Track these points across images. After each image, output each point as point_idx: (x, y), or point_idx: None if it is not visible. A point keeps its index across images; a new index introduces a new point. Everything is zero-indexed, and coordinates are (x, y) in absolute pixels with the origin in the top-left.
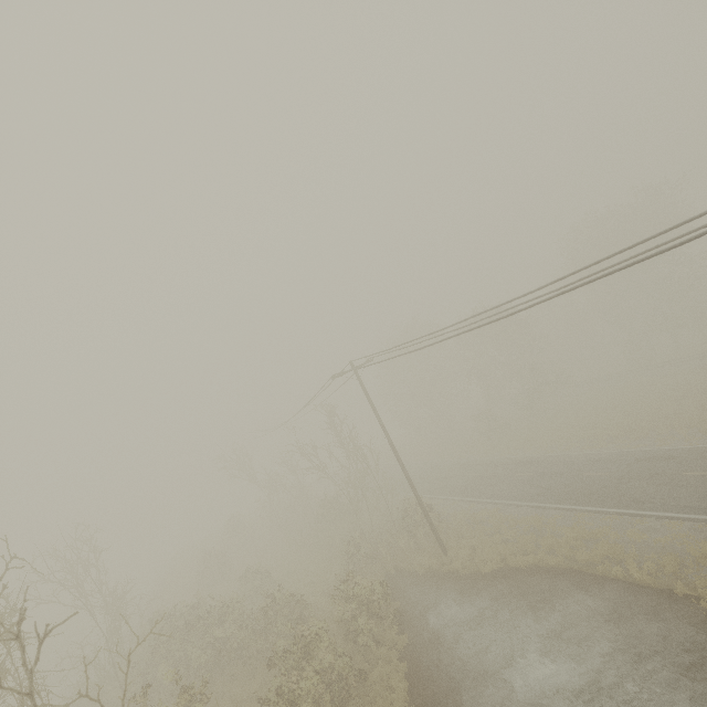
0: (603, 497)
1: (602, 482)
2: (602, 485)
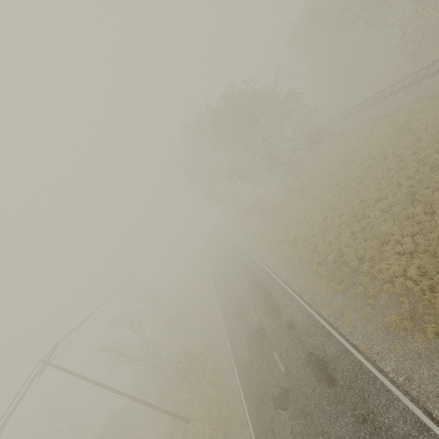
0: (263, 422)
1: (274, 386)
2: (271, 394)
